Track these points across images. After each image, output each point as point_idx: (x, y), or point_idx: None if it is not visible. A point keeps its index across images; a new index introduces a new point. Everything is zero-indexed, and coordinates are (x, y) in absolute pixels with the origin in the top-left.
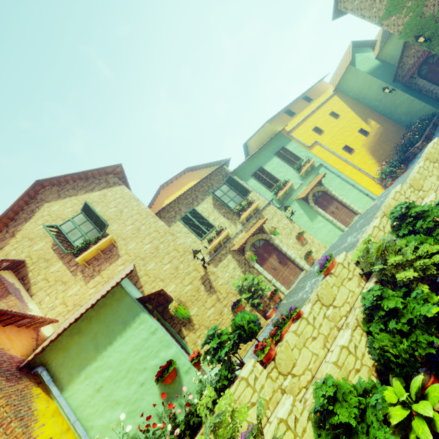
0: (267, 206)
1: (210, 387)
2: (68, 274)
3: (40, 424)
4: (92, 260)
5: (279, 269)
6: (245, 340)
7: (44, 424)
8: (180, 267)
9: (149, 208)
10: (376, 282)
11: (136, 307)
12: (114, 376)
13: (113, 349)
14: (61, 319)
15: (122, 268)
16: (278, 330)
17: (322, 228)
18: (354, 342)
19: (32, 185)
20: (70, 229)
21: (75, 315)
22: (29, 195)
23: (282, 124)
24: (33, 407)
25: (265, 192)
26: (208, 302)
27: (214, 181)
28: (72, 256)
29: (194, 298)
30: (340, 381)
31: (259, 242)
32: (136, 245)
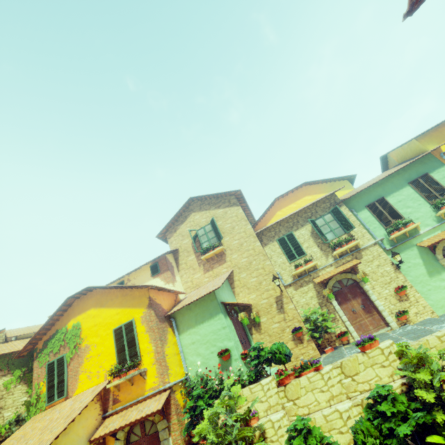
0: (371, 245)
1: (233, 377)
2: (197, 264)
3: (168, 346)
4: (210, 259)
5: (359, 314)
6: (275, 362)
7: (169, 346)
8: (263, 283)
9: (262, 217)
10: (403, 383)
11: (218, 308)
12: (200, 340)
13: (203, 326)
14: (189, 290)
15: (225, 270)
16: (301, 370)
17: (443, 289)
18: (349, 413)
19: (187, 200)
20: (202, 234)
21: (190, 299)
22: (185, 206)
23: (438, 141)
24: (166, 337)
25: (376, 228)
26: (276, 318)
27: (319, 208)
28: (200, 253)
29: (266, 310)
30: (316, 427)
31: (347, 281)
32: (237, 256)
